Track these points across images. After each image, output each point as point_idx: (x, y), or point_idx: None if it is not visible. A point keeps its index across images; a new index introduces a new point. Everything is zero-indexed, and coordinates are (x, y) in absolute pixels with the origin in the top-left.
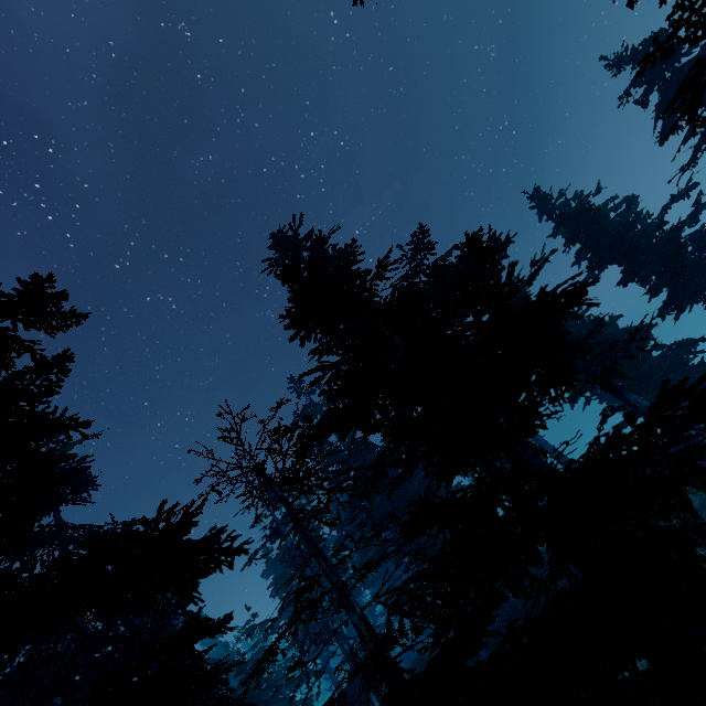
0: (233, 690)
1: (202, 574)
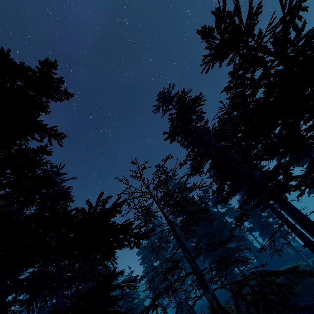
0: (120, 306)
1: (119, 246)
